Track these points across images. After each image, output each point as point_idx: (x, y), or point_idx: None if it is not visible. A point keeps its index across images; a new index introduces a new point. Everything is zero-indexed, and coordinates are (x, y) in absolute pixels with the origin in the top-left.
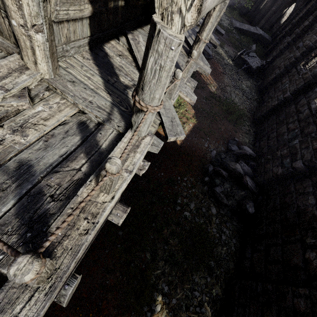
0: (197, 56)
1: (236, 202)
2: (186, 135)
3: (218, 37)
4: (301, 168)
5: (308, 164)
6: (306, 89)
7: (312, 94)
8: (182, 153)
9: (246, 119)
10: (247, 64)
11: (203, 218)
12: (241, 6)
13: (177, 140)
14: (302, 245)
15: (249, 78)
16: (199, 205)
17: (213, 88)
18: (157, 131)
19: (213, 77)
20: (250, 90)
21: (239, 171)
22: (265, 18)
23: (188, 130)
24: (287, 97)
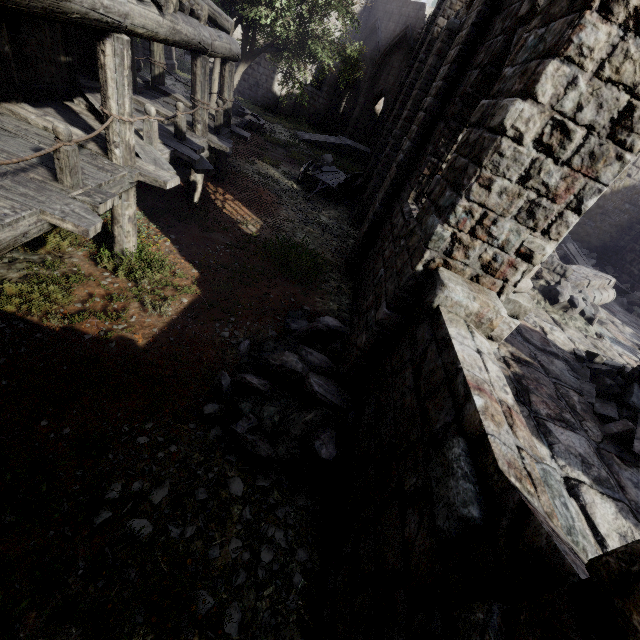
0: (126, 153)
1: (296, 444)
2: (170, 323)
3: (268, 155)
4: (389, 317)
5: (395, 304)
6: (399, 190)
7: (404, 194)
8: (147, 363)
9: (332, 269)
10: (323, 184)
11: (198, 520)
12: (310, 114)
13: (135, 338)
14: (400, 504)
15: (336, 206)
16: (188, 486)
17: (252, 228)
18: (74, 327)
19: (254, 211)
20: (338, 223)
21: (292, 367)
22: (351, 123)
23: (176, 310)
24: (377, 212)
